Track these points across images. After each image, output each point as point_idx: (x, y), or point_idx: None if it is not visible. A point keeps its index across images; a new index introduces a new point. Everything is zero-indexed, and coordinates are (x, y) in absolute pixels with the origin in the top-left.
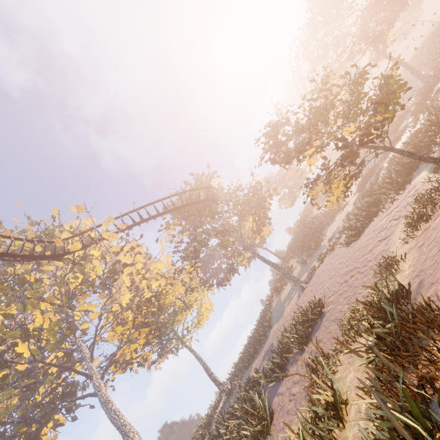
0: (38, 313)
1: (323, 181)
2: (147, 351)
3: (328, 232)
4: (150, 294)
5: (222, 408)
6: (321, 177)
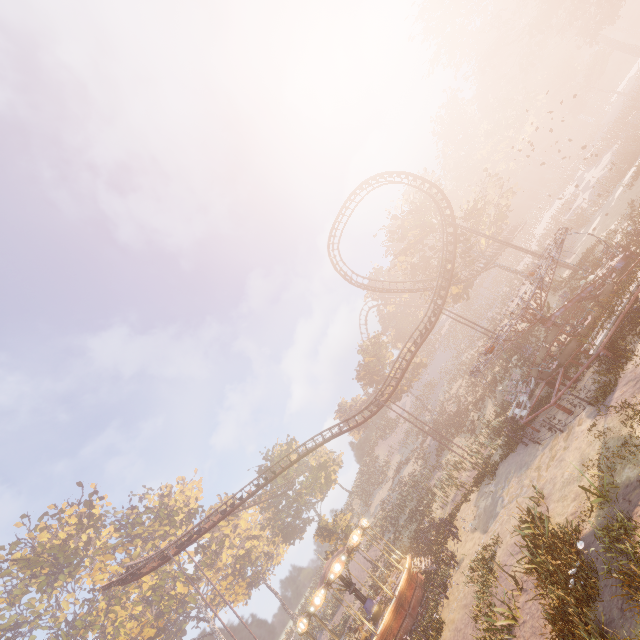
0: (177, 582)
1: None
2: (241, 596)
3: (376, 497)
4: (243, 551)
5: (295, 635)
6: None
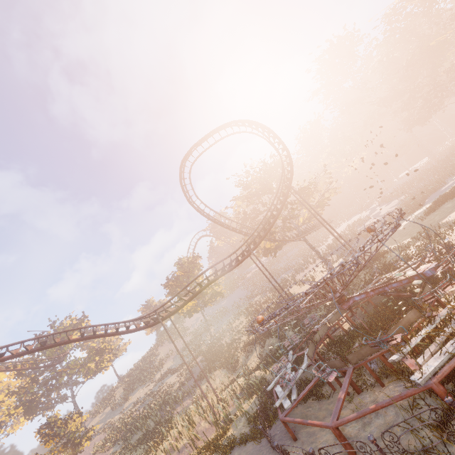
0: None
1: None
2: None
3: (136, 394)
4: None
5: None
6: None
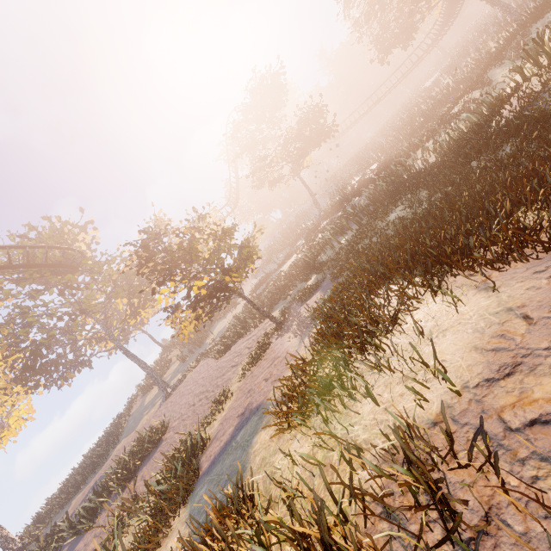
0: None
1: (186, 307)
2: None
3: (217, 328)
4: None
5: None
6: (183, 304)
